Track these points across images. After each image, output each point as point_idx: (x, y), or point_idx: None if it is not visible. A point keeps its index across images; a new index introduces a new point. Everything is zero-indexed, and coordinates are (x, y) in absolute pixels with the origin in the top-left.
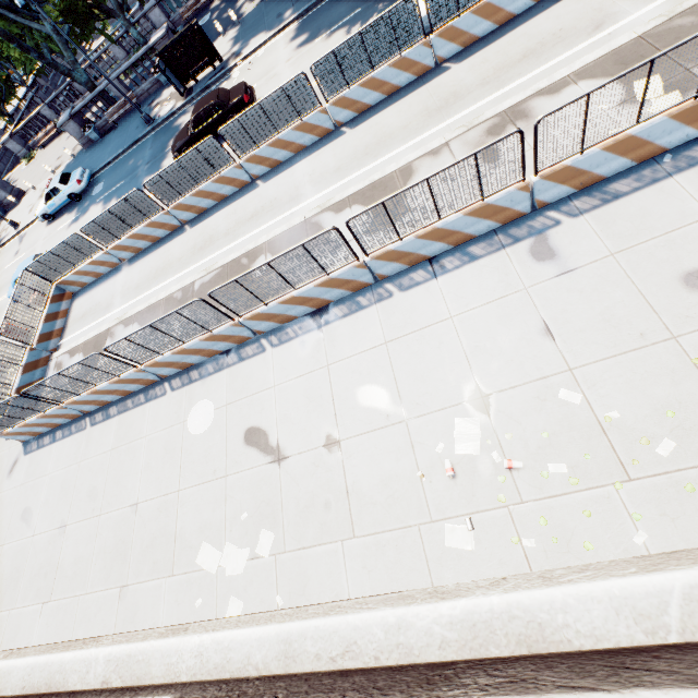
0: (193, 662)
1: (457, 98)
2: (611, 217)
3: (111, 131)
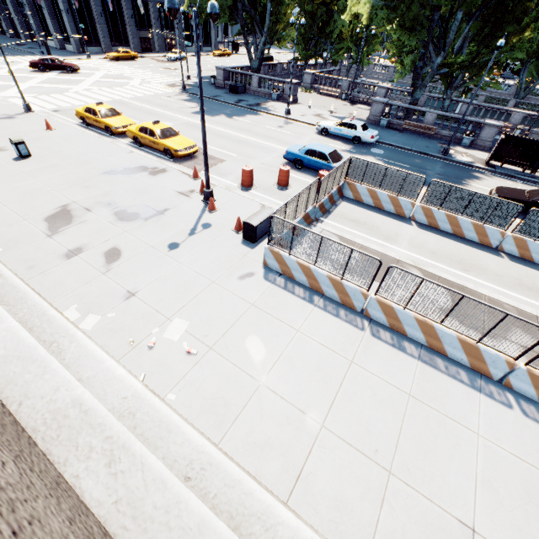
0: None
1: None
2: None
3: (396, 130)
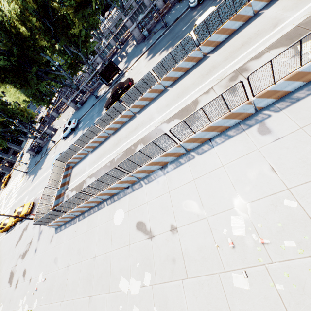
0: None
1: (214, 68)
2: (297, 110)
3: (85, 103)
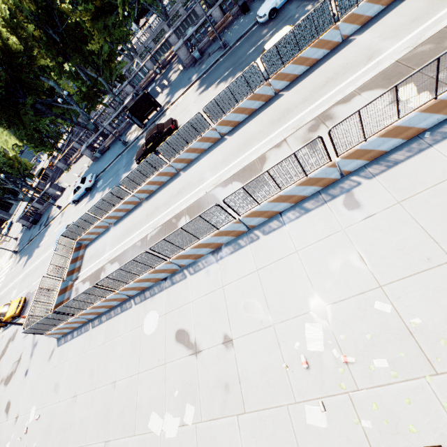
0: None
1: (289, 111)
2: (394, 177)
3: (107, 151)
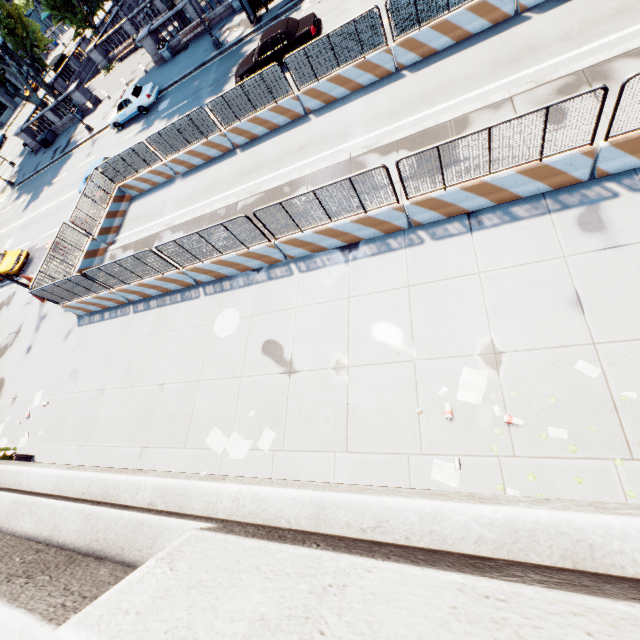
0: (230, 505)
1: (532, 52)
2: None
3: (182, 52)
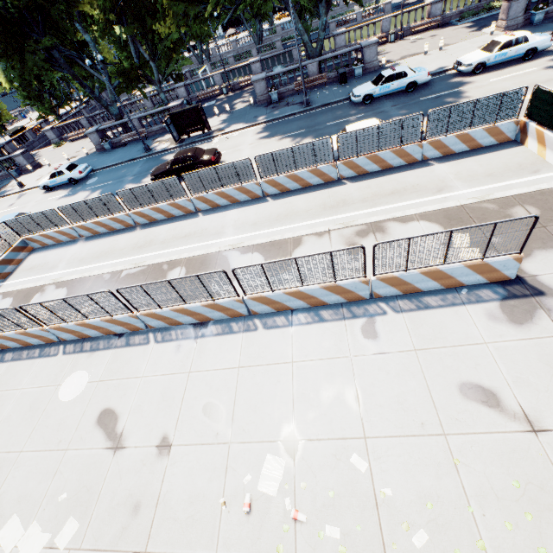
0: None
1: (345, 204)
2: (420, 321)
3: (121, 147)
